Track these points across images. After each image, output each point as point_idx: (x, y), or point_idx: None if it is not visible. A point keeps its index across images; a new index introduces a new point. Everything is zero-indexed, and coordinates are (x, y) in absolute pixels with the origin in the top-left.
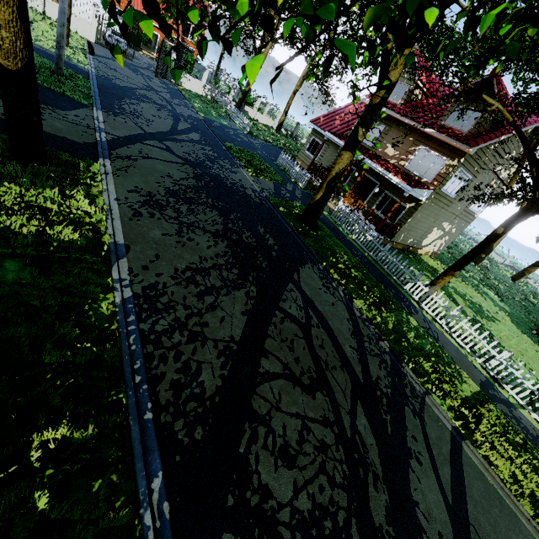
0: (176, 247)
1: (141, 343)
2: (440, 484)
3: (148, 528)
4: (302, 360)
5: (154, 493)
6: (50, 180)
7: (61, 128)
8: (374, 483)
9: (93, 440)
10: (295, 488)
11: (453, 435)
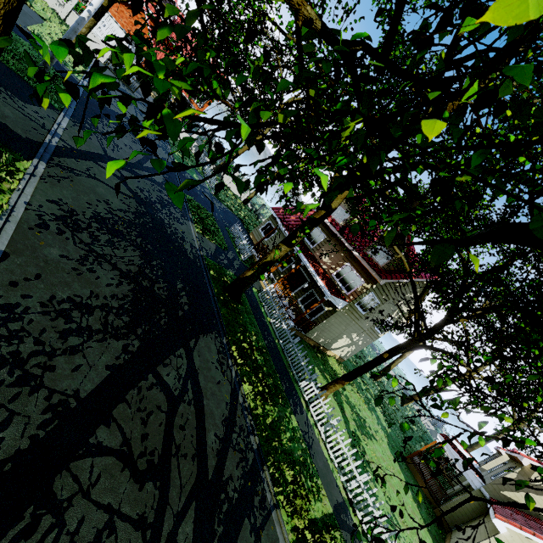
0: (69, 273)
1: None
2: None
3: None
4: (151, 438)
5: None
6: None
7: (8, 115)
8: None
9: None
10: None
11: None
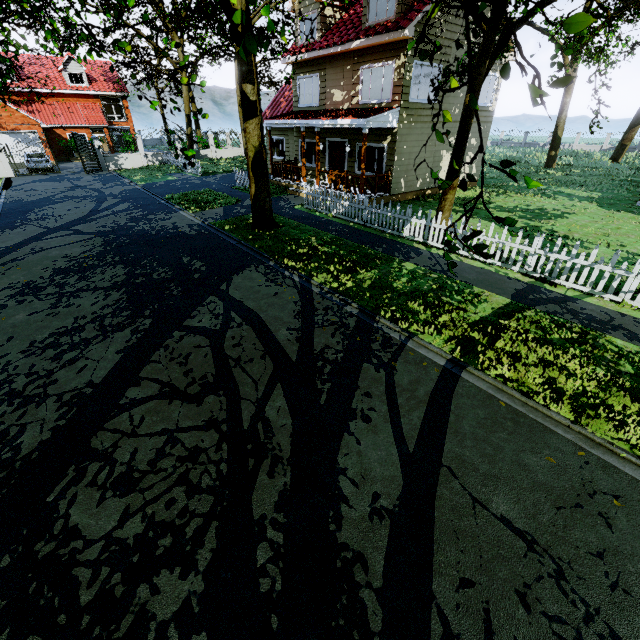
0: (43, 320)
1: None
2: (399, 434)
3: None
4: (197, 369)
5: None
6: None
7: None
8: (270, 470)
9: None
10: (124, 515)
11: (446, 370)
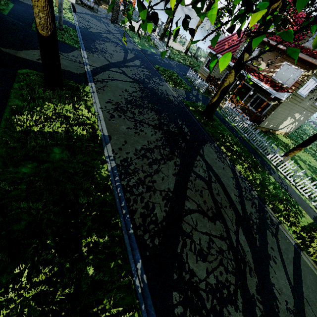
0: (134, 135)
1: (123, 192)
2: (287, 275)
3: (138, 287)
4: (207, 202)
5: (138, 270)
6: (66, 99)
7: (66, 65)
8: (249, 272)
9: (108, 243)
10: (207, 272)
11: (295, 248)
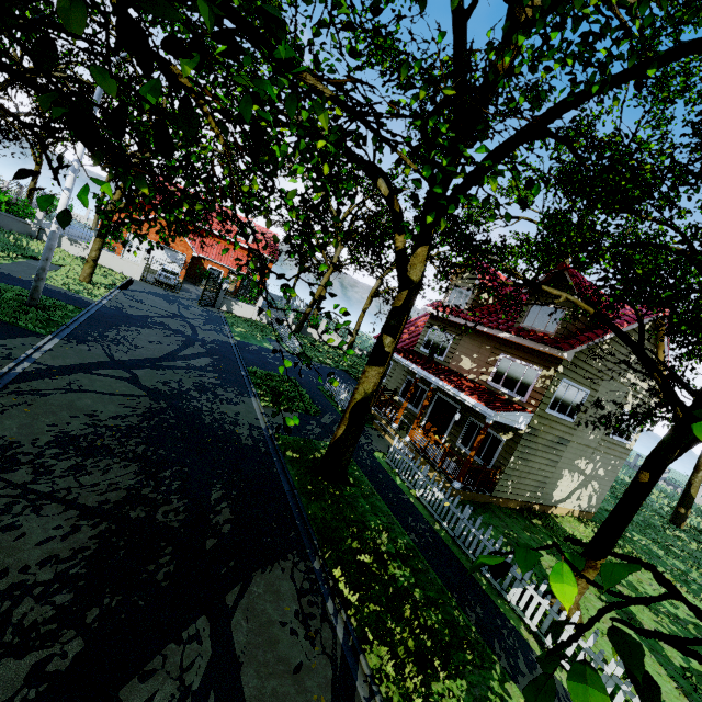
0: None
1: None
2: None
3: None
4: None
5: None
6: None
7: None
8: None
9: None
10: None
11: None
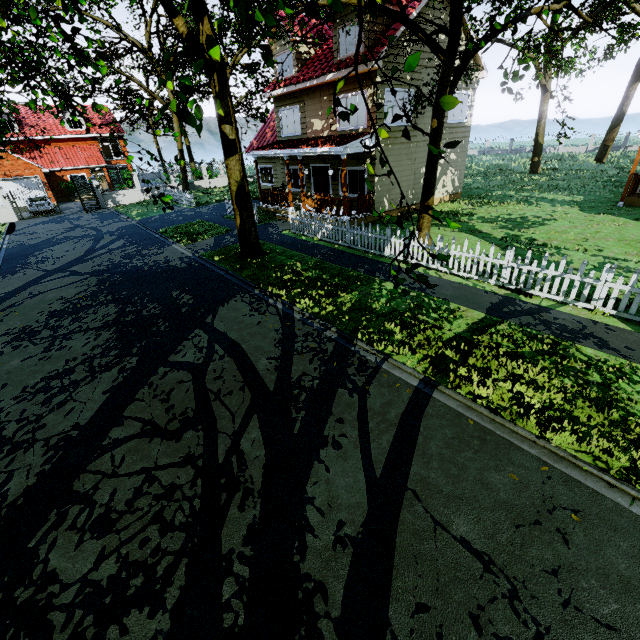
0: (36, 365)
1: None
2: (368, 459)
3: None
4: (178, 405)
5: None
6: None
7: None
8: (241, 503)
9: None
10: (99, 557)
11: (419, 390)
